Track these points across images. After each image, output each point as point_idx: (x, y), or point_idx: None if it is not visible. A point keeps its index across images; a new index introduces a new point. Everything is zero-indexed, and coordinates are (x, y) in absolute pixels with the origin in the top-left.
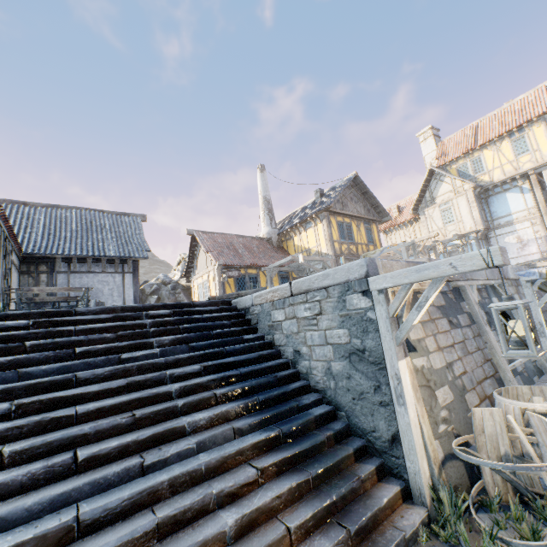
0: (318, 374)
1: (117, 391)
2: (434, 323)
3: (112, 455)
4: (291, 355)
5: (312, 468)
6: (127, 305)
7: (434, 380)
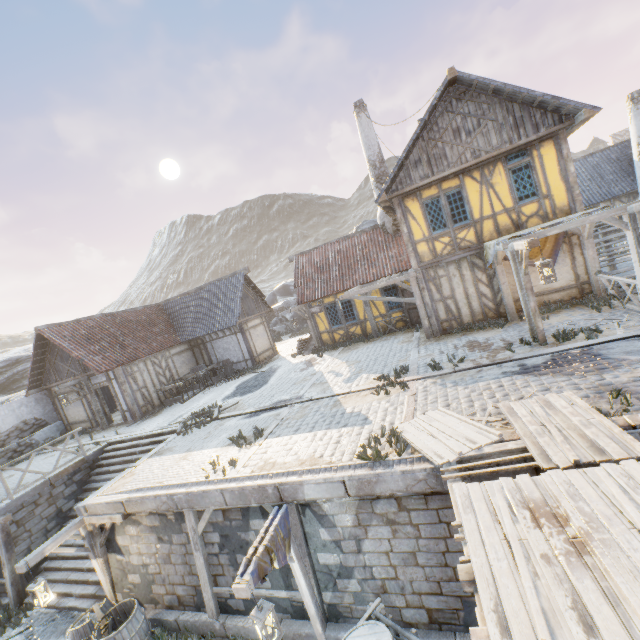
0: None
1: None
2: (142, 537)
3: None
4: None
5: None
6: (139, 436)
7: (129, 569)
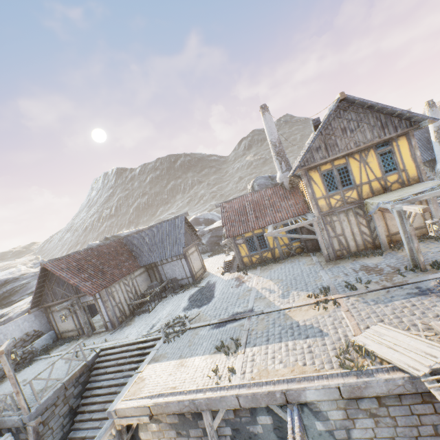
0: None
1: (107, 394)
2: (162, 432)
3: (98, 419)
4: None
5: None
6: (127, 343)
7: None
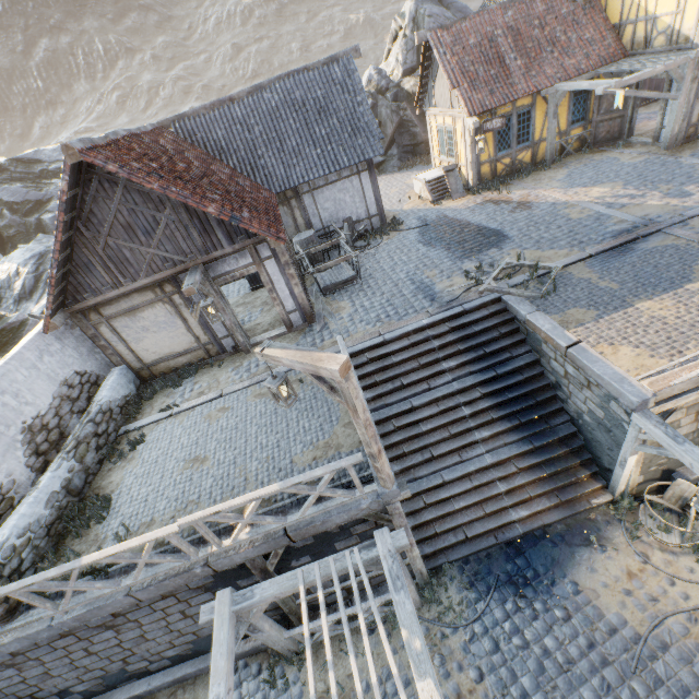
0: (571, 409)
1: (436, 414)
2: None
3: (446, 453)
4: (552, 381)
5: (549, 470)
6: (416, 328)
7: None
